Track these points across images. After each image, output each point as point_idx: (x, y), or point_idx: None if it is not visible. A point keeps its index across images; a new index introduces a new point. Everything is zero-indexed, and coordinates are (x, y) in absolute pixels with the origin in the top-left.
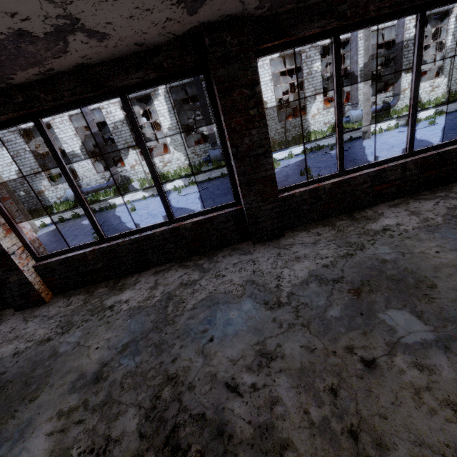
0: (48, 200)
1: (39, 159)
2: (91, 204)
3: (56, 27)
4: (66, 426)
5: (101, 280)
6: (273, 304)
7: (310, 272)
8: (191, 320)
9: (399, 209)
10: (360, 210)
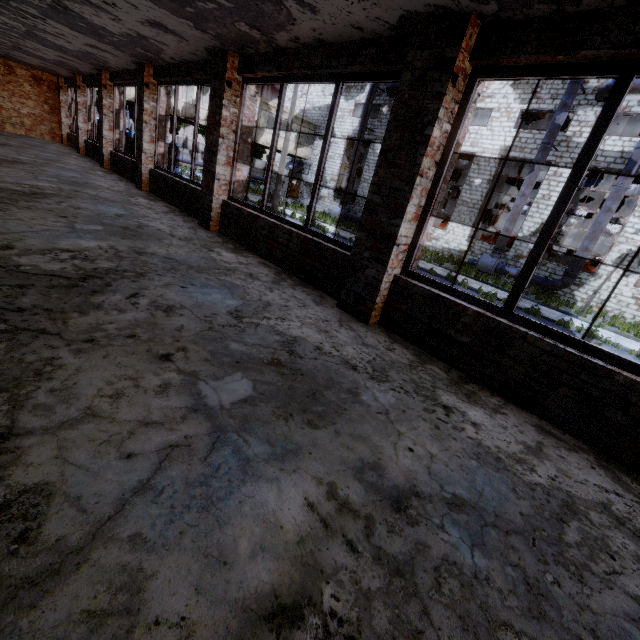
0: (322, 206)
1: (347, 170)
2: (329, 224)
3: (137, 34)
4: (53, 187)
5: (160, 197)
6: (120, 215)
7: (153, 226)
8: (112, 204)
9: (253, 262)
10: (256, 254)
